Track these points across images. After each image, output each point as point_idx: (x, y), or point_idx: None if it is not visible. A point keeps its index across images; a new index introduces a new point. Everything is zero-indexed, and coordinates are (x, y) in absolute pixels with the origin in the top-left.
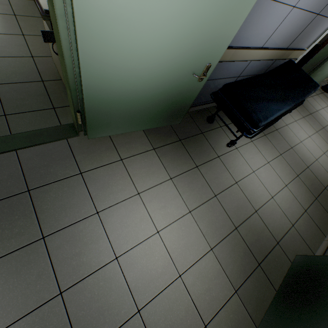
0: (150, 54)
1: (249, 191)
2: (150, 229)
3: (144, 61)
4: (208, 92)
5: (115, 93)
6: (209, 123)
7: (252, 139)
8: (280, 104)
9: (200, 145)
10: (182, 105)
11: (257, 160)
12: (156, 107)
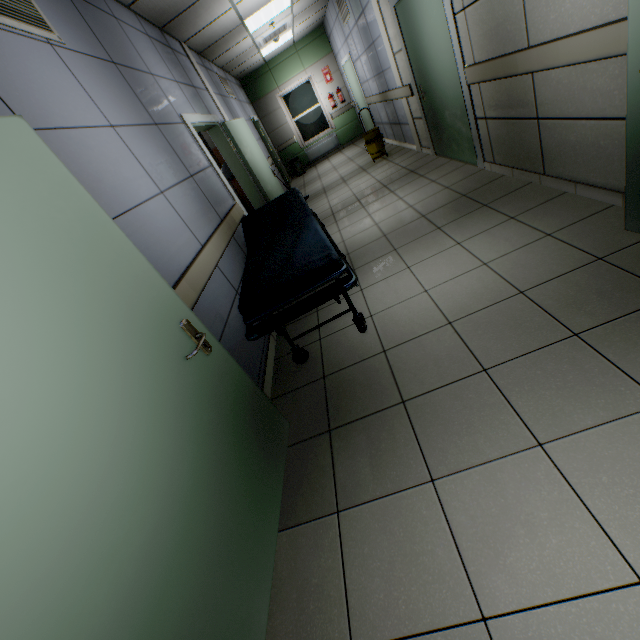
0: (74, 449)
1: (471, 301)
2: (636, 615)
3: (80, 475)
4: (244, 348)
5: (128, 611)
6: (308, 359)
7: (358, 289)
8: (306, 232)
9: (351, 386)
10: (249, 406)
11: (402, 284)
12: (228, 474)
